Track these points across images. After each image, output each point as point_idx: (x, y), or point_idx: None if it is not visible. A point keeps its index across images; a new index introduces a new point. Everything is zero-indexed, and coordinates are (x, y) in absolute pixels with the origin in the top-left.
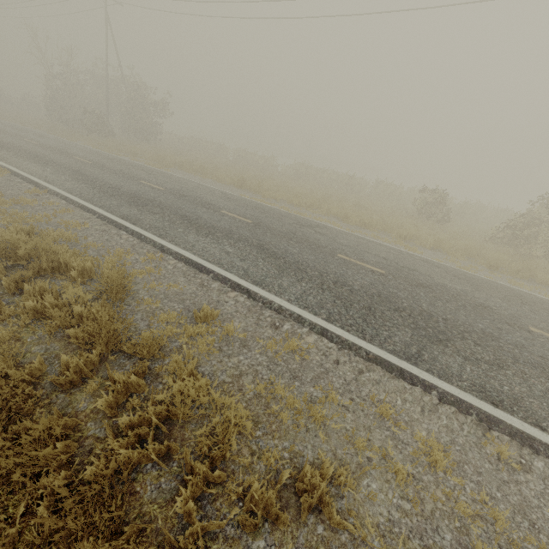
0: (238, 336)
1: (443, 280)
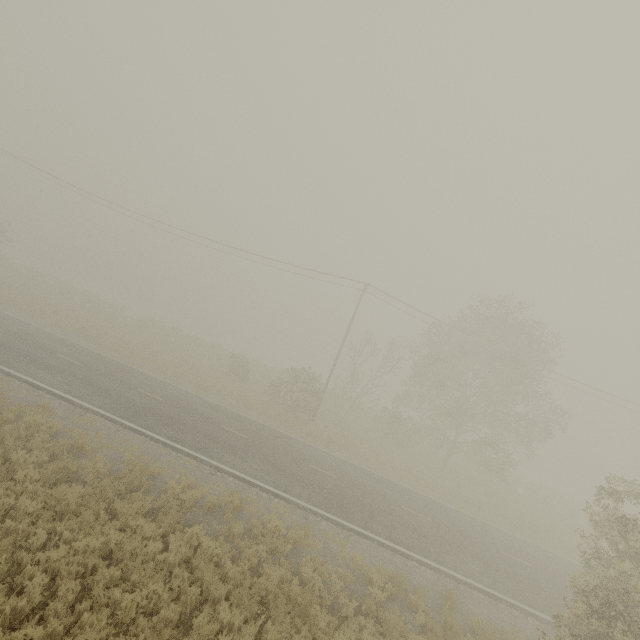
0: (59, 416)
1: (199, 407)
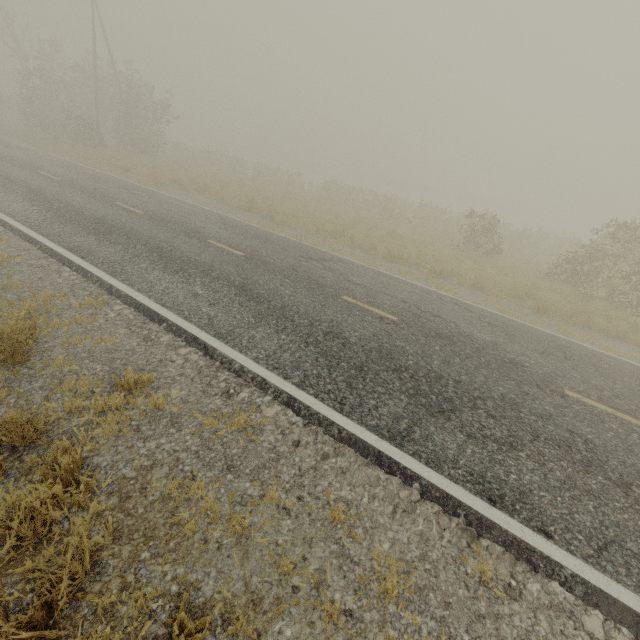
0: (170, 410)
1: (472, 328)
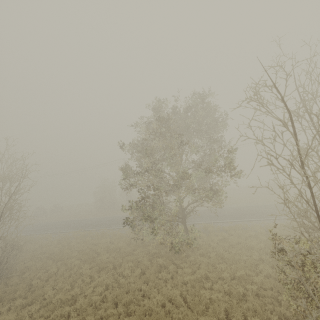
0: None
1: None
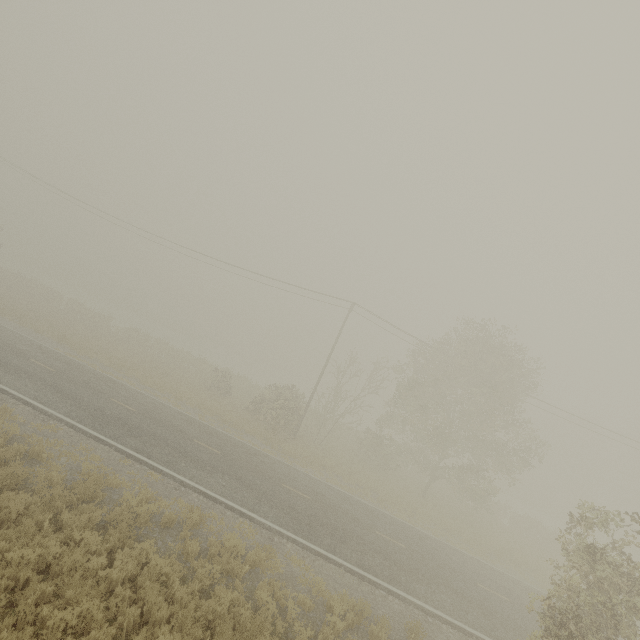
0: (20, 421)
1: (173, 419)
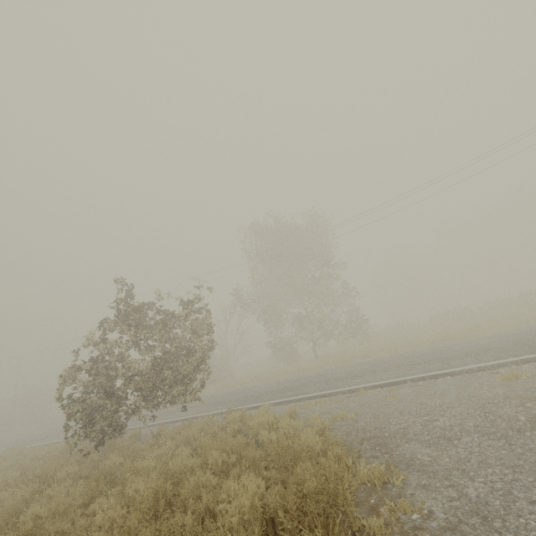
0: None
1: None
